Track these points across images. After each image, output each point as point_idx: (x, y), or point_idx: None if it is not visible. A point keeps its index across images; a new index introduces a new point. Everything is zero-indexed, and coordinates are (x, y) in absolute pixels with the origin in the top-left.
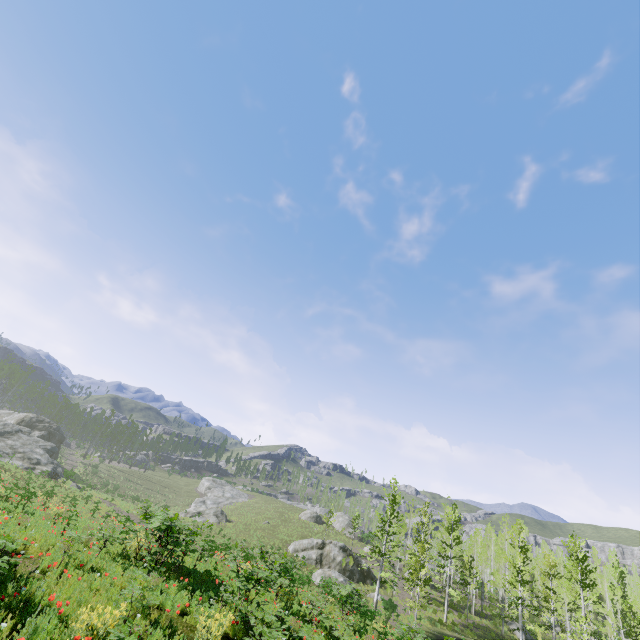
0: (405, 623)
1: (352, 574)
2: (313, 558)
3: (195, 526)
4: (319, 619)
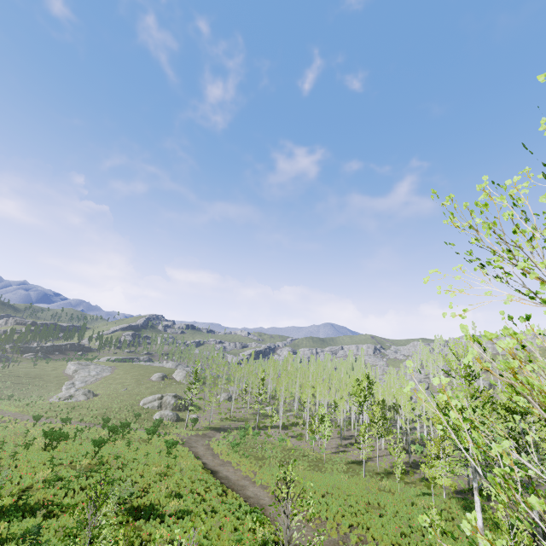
0: (205, 425)
1: (180, 408)
2: (156, 406)
3: (69, 406)
4: (134, 446)
